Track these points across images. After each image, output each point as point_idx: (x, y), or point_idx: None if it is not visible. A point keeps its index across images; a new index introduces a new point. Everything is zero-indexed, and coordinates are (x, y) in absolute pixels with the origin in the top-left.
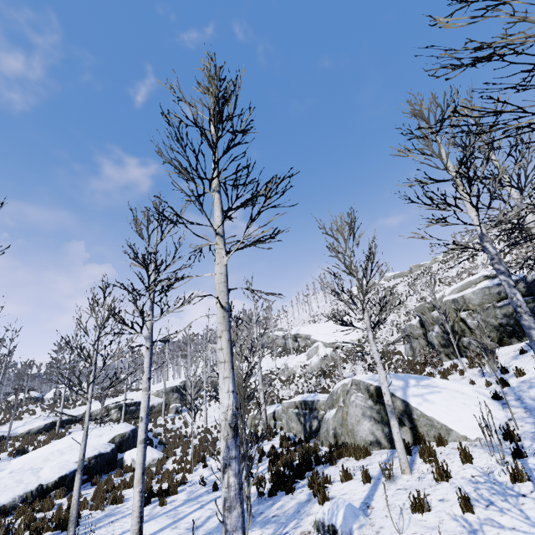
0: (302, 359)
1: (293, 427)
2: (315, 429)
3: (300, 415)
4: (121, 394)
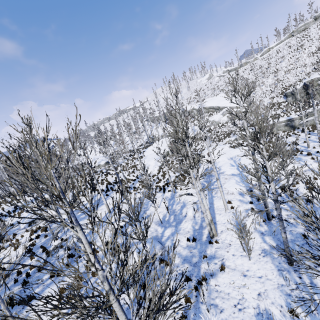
0: (220, 117)
1: (281, 129)
2: (297, 125)
3: (287, 124)
4: (144, 151)
